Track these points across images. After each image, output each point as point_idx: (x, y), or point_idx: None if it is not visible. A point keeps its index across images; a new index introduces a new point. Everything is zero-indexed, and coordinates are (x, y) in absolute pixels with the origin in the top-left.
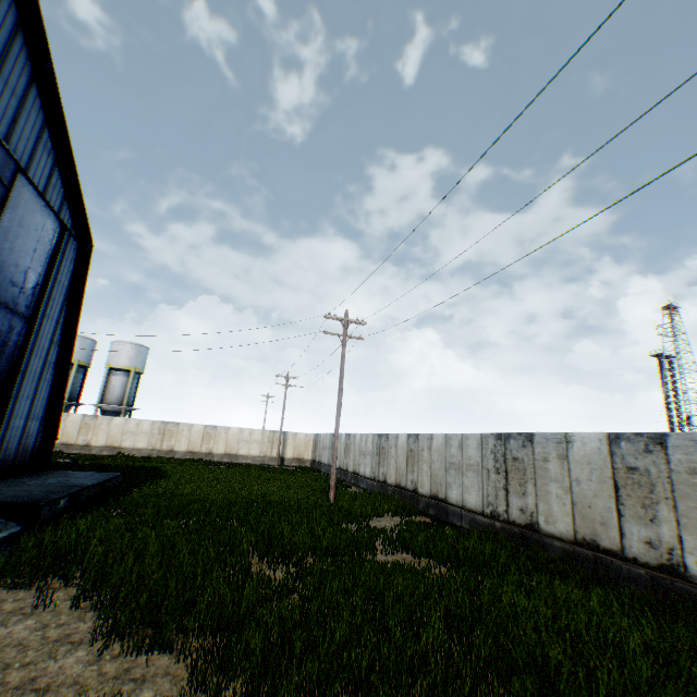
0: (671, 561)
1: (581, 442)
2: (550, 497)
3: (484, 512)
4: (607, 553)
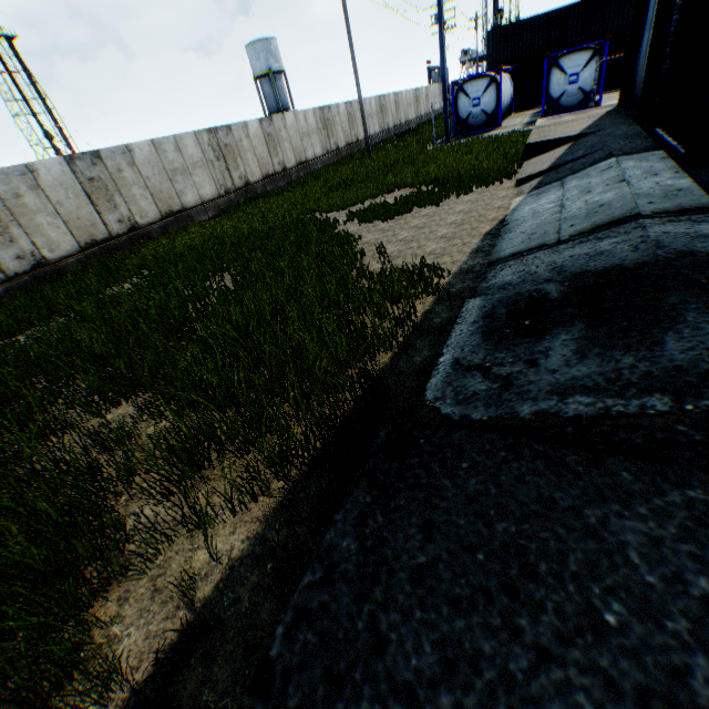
0: (133, 224)
1: (48, 169)
2: (45, 228)
3: None
4: (106, 242)
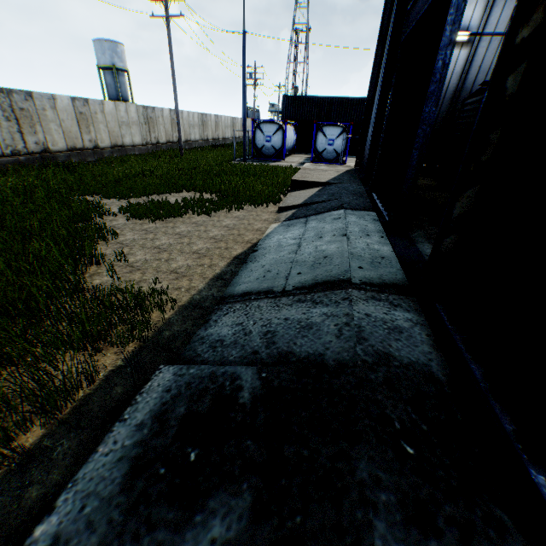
0: None
1: None
2: None
3: None
4: None
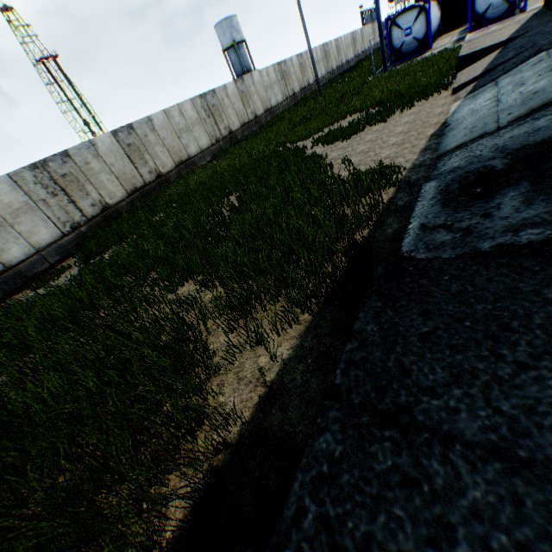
0: (158, 173)
1: (102, 142)
2: (105, 183)
3: (66, 233)
4: (142, 189)
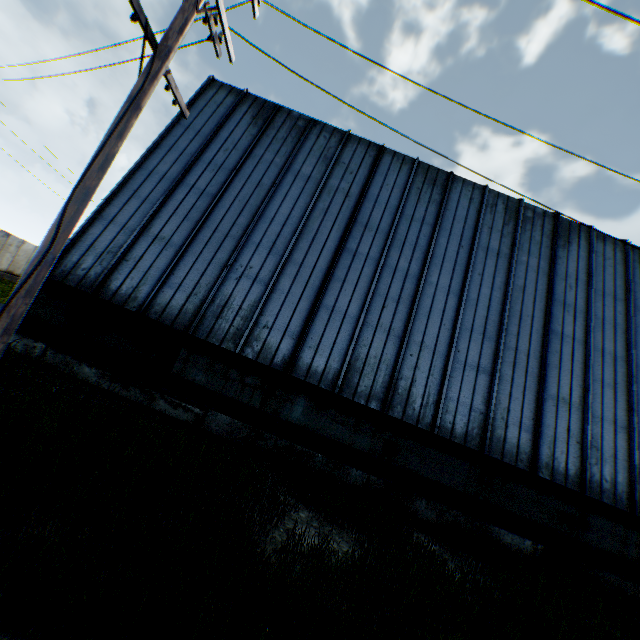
0: None
1: None
2: None
3: None
4: None
